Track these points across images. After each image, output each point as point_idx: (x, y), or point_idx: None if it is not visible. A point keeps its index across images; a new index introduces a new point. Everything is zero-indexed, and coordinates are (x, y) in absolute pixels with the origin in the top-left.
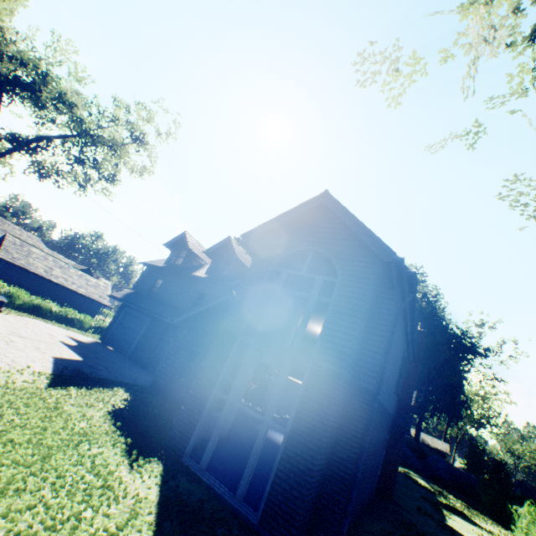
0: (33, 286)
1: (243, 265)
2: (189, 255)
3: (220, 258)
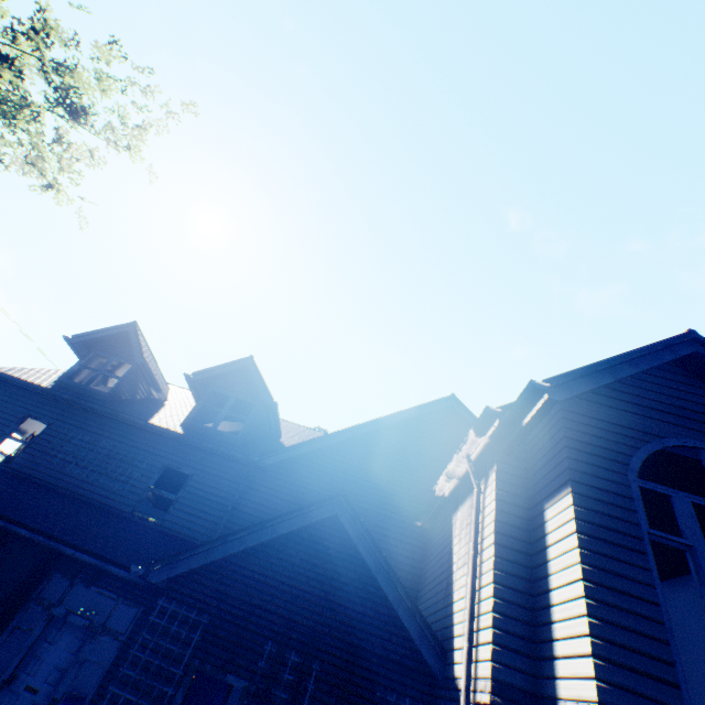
0: None
1: (276, 418)
2: (135, 373)
3: (215, 394)
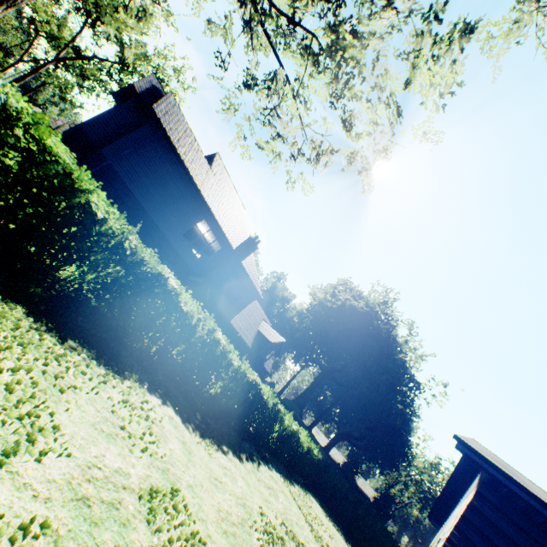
0: None
1: None
2: None
3: None
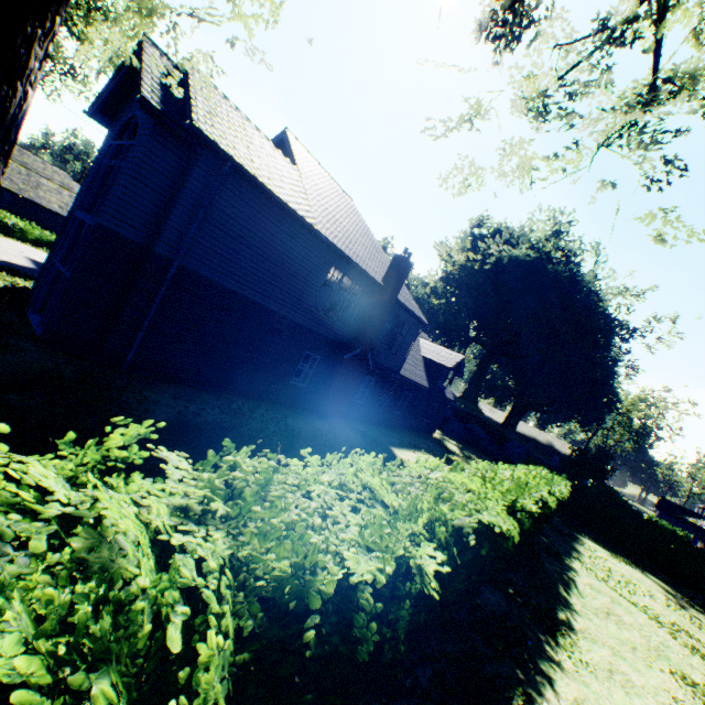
0: (51, 223)
1: None
2: None
3: None
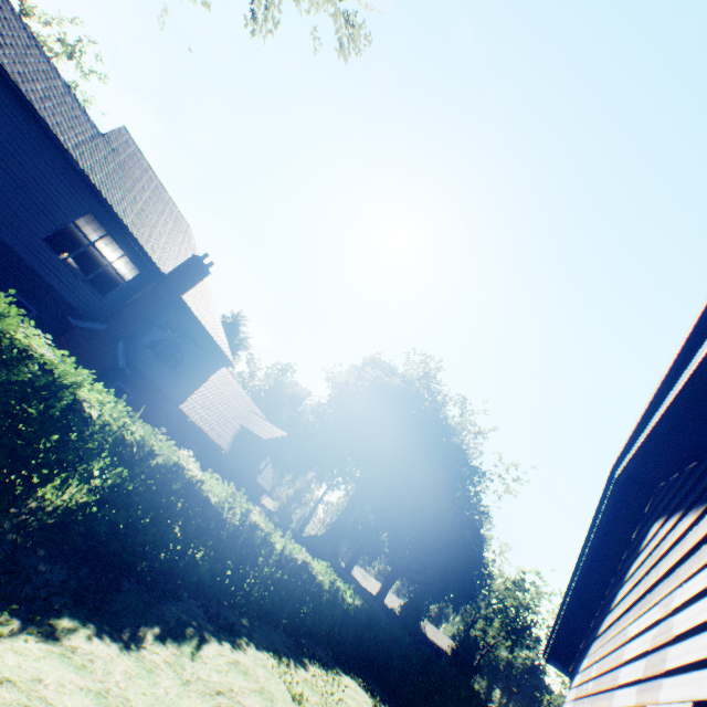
0: None
1: None
2: None
3: None
